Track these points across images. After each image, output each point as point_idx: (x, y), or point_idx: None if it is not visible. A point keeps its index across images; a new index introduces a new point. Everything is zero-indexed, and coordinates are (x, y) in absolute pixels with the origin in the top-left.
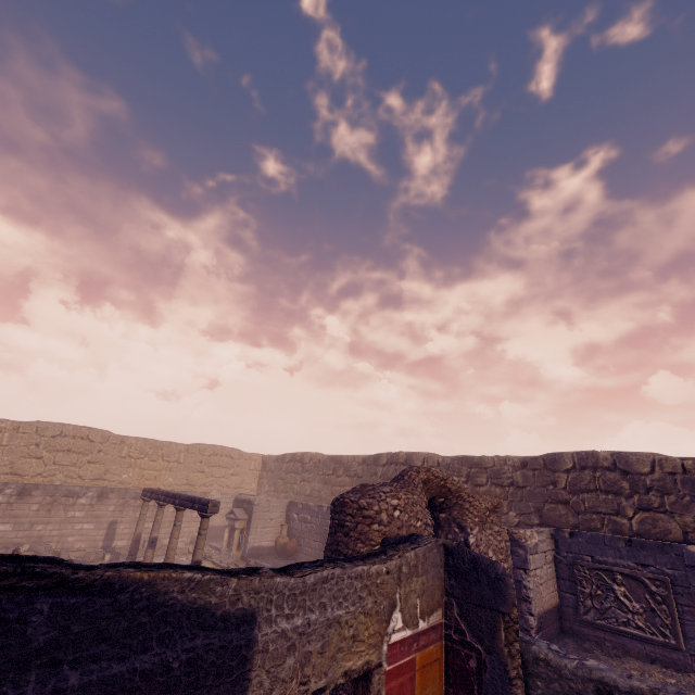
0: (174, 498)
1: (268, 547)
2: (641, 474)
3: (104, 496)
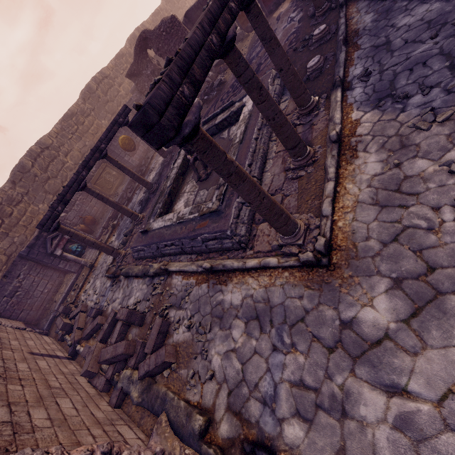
0: (97, 150)
1: None
2: (109, 75)
3: None
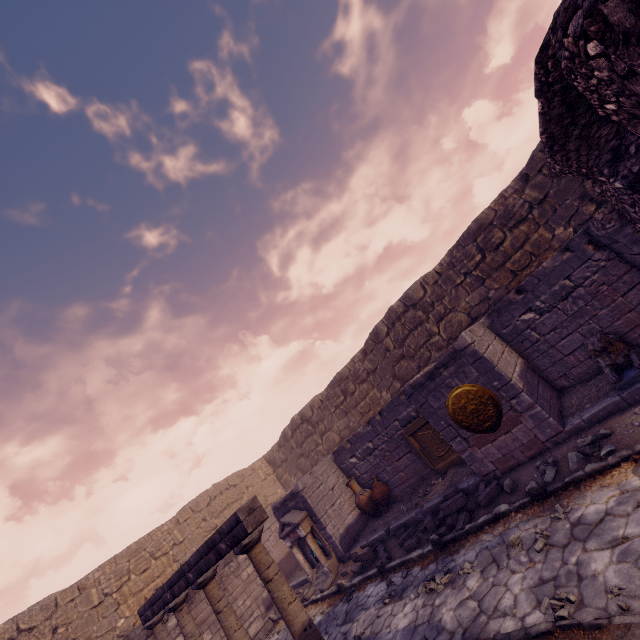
0: (182, 578)
1: (356, 520)
2: None
3: None
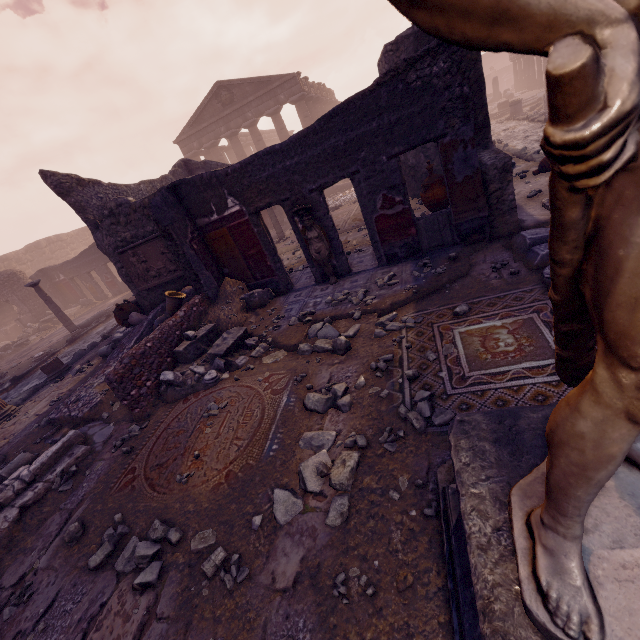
0: None
1: None
2: None
3: None
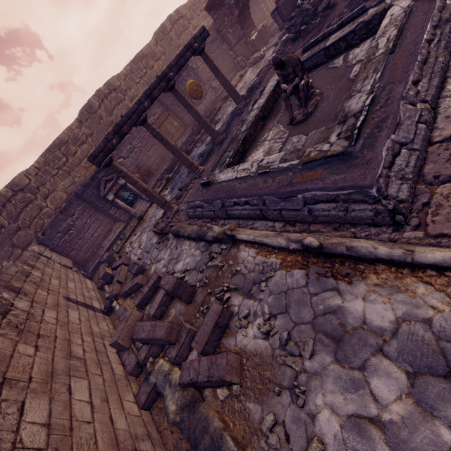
0: (164, 78)
1: None
2: (186, 15)
3: (16, 290)
